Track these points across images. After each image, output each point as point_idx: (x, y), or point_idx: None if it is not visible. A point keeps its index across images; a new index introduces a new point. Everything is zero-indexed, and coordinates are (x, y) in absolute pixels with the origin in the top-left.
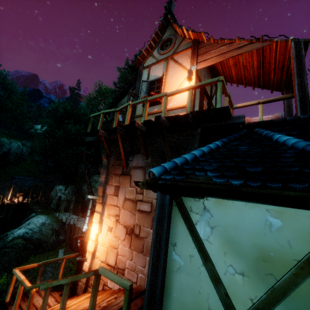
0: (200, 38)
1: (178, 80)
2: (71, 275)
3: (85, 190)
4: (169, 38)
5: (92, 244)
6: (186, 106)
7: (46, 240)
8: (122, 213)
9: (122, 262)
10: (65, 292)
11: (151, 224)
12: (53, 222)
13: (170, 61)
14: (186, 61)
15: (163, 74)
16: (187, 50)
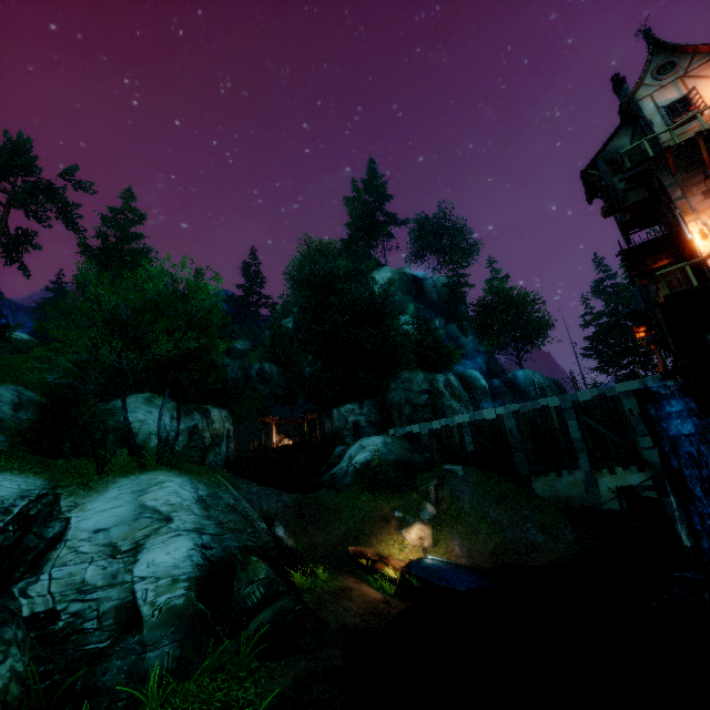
0: None
1: None
2: (495, 484)
3: (397, 399)
4: (666, 62)
5: (708, 245)
6: None
7: (411, 459)
8: None
9: None
10: None
11: None
12: (395, 440)
13: (685, 80)
14: None
15: (689, 91)
16: (707, 63)
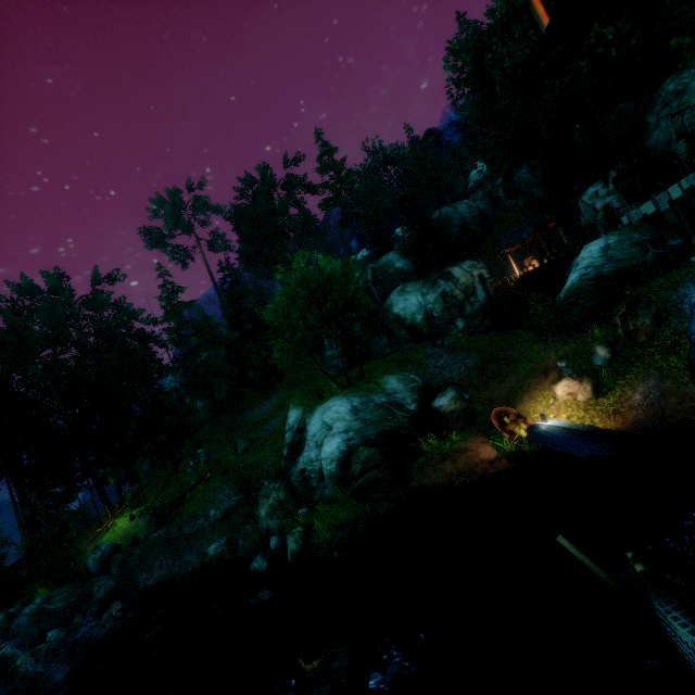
0: None
1: None
2: None
3: (662, 140)
4: None
5: None
6: None
7: (636, 263)
8: None
9: None
10: None
11: None
12: (625, 235)
13: None
14: None
15: None
16: None
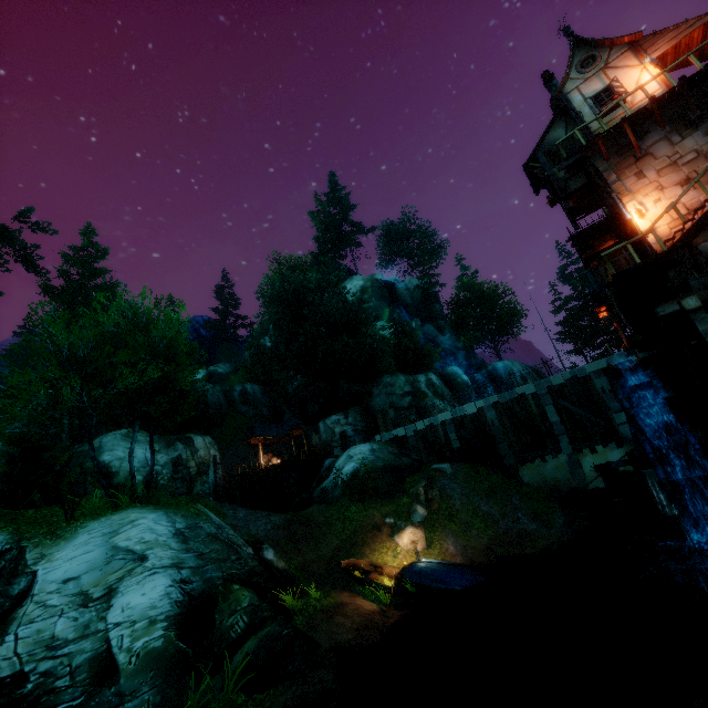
0: (637, 38)
1: (632, 78)
2: (484, 477)
3: (381, 404)
4: (587, 56)
5: (646, 223)
6: (662, 88)
7: (399, 463)
8: (664, 181)
9: (695, 203)
10: (702, 184)
11: (706, 160)
12: (382, 446)
13: (606, 71)
14: (630, 62)
15: (611, 81)
16: (624, 54)
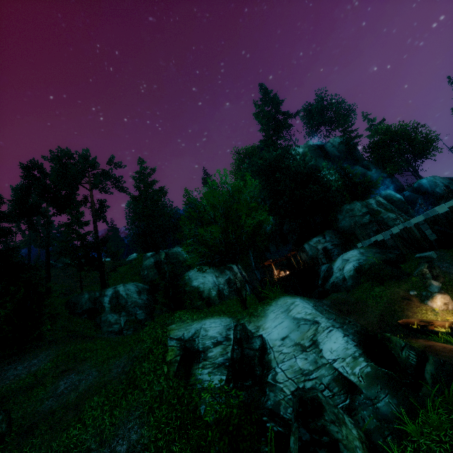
0: None
1: None
2: None
3: (347, 225)
4: None
5: None
6: None
7: (387, 258)
8: None
9: None
10: None
11: None
12: (366, 249)
13: None
14: None
15: None
16: None
